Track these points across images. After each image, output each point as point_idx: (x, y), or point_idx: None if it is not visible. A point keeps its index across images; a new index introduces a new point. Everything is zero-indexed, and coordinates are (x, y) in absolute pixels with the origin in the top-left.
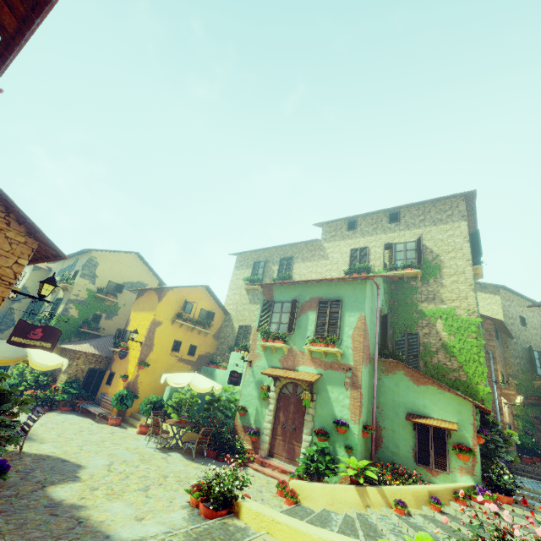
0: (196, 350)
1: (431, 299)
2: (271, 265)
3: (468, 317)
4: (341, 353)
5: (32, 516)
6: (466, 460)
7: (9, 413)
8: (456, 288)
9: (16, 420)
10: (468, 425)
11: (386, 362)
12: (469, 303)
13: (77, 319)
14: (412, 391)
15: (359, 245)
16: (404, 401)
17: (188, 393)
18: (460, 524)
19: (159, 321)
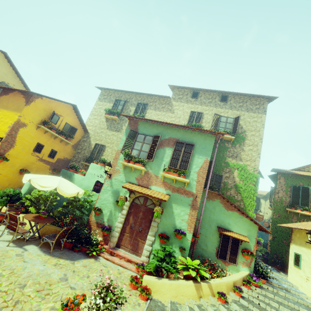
0: (56, 154)
1: (235, 157)
2: (129, 106)
3: (253, 172)
4: (187, 183)
5: None
6: (248, 259)
7: None
8: (250, 154)
9: None
10: (253, 238)
11: (210, 192)
12: (255, 164)
13: None
14: (223, 213)
15: (197, 110)
16: (217, 218)
17: (48, 191)
18: (258, 309)
19: (23, 123)
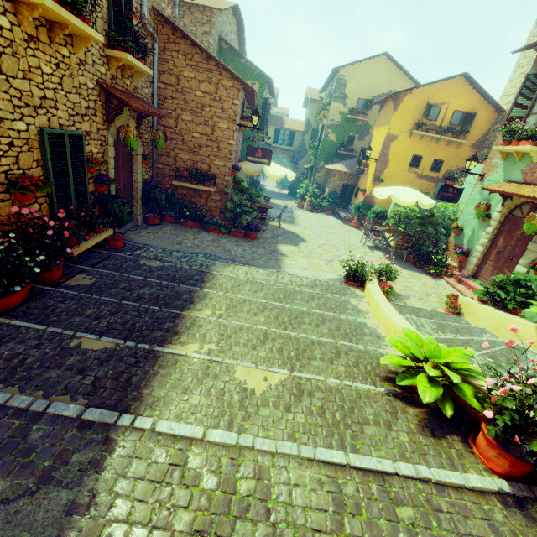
0: (442, 165)
1: None
2: None
3: None
4: None
5: (262, 251)
6: None
7: (254, 202)
8: None
9: (266, 207)
10: None
11: None
12: None
13: (335, 143)
14: None
15: None
16: None
17: (407, 208)
18: None
19: (394, 135)
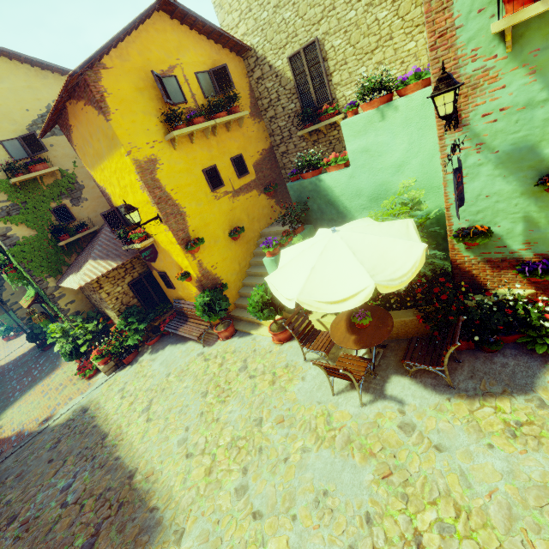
0: (244, 161)
1: None
2: None
3: None
4: None
5: None
6: None
7: None
8: None
9: None
10: None
11: None
12: None
13: (39, 237)
14: None
15: None
16: None
17: None
18: None
19: (147, 159)
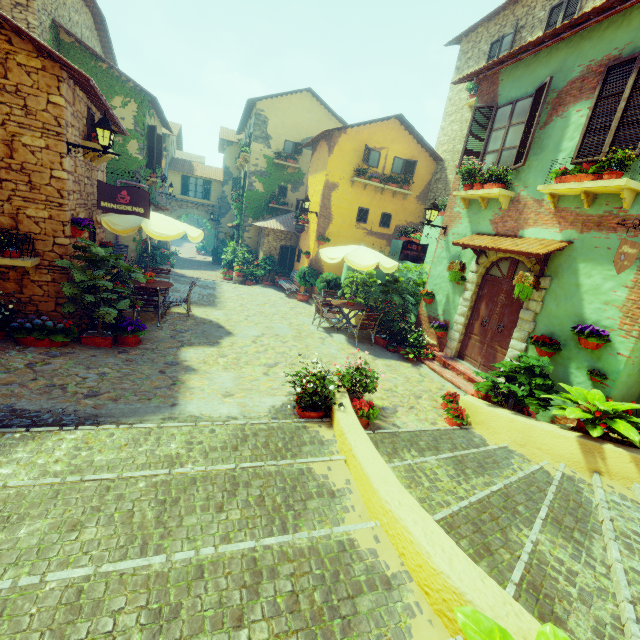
0: (391, 220)
1: None
2: (526, 36)
3: None
4: (635, 192)
5: (145, 369)
6: None
7: (125, 280)
8: None
9: (155, 287)
10: None
11: None
12: None
13: (263, 194)
14: None
15: None
16: None
17: (364, 272)
18: None
19: (333, 183)
